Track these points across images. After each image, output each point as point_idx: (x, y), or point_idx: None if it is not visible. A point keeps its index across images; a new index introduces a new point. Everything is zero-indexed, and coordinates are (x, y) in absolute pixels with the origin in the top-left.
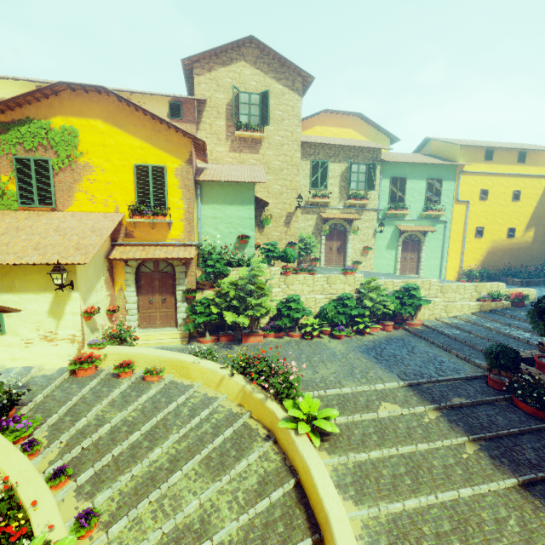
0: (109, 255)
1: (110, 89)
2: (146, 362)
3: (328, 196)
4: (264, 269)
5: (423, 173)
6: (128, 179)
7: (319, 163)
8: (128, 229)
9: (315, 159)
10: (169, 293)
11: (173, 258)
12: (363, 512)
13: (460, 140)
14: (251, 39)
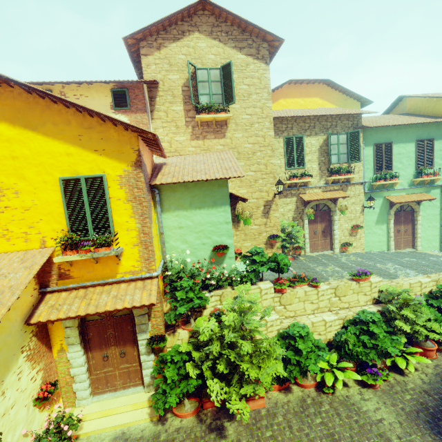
0: (30, 318)
1: (4, 75)
2: None
3: (307, 175)
4: (252, 289)
5: (411, 134)
6: (53, 199)
7: (293, 138)
8: (61, 268)
9: (288, 135)
10: (129, 342)
11: (125, 308)
12: None
13: (441, 93)
14: (204, 4)
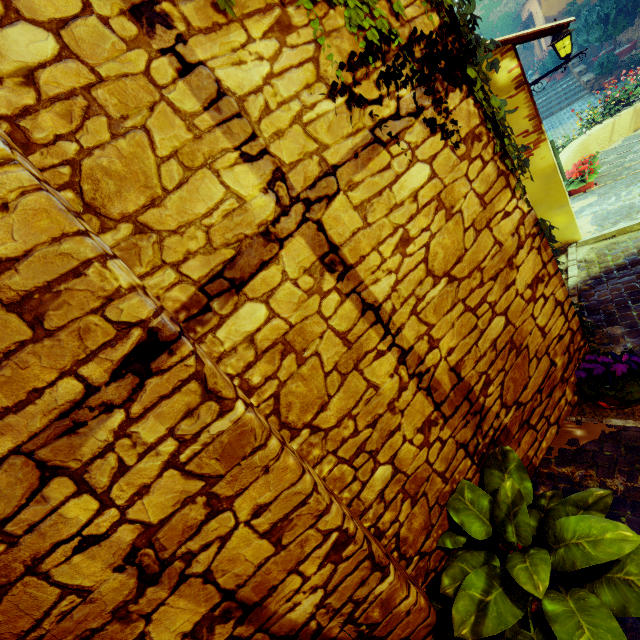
0: None
1: None
2: (570, 166)
3: None
4: None
5: None
6: None
7: None
8: None
9: None
10: None
11: None
12: None
13: None
14: None
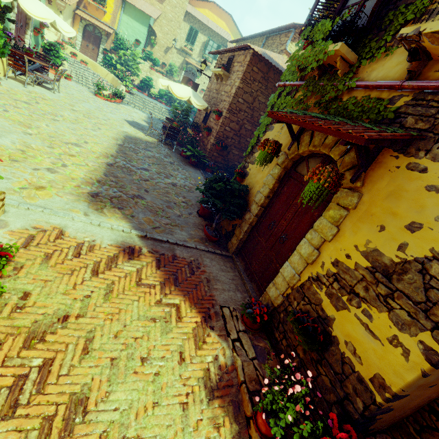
0: (75, 11)
1: None
2: (82, 59)
3: (192, 50)
4: (142, 61)
5: None
6: None
7: (194, 29)
8: (85, 4)
9: (193, 26)
10: (97, 47)
11: (102, 28)
12: (129, 97)
13: None
14: None
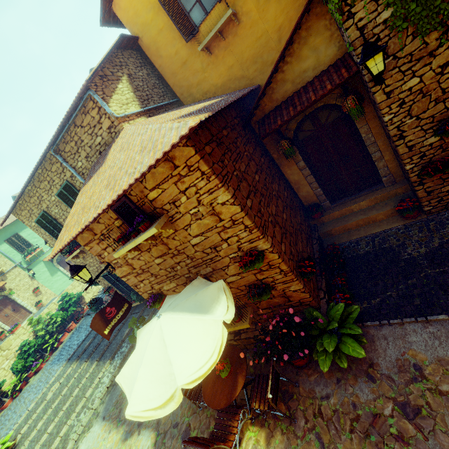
0: None
1: None
2: None
3: None
4: None
5: None
6: None
7: None
8: None
9: None
10: None
11: None
12: None
13: None
14: None
